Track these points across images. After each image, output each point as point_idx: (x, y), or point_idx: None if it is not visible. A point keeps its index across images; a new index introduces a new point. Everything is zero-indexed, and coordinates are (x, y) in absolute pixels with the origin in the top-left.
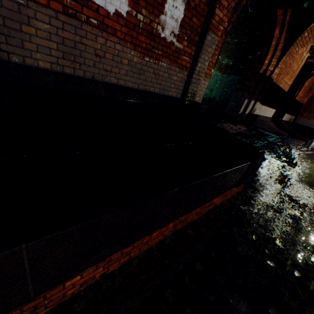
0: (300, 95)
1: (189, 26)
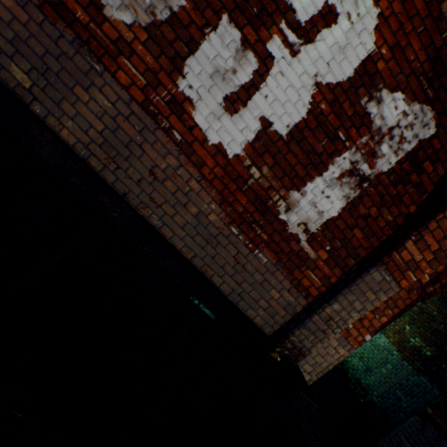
0: None
1: (342, 235)
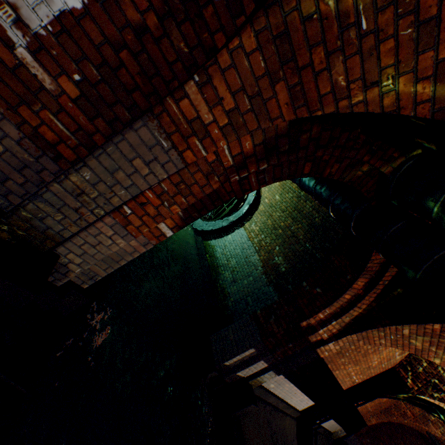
0: (369, 407)
1: (101, 58)
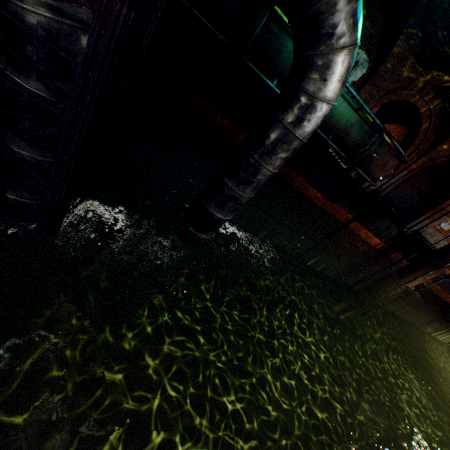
0: None
1: None
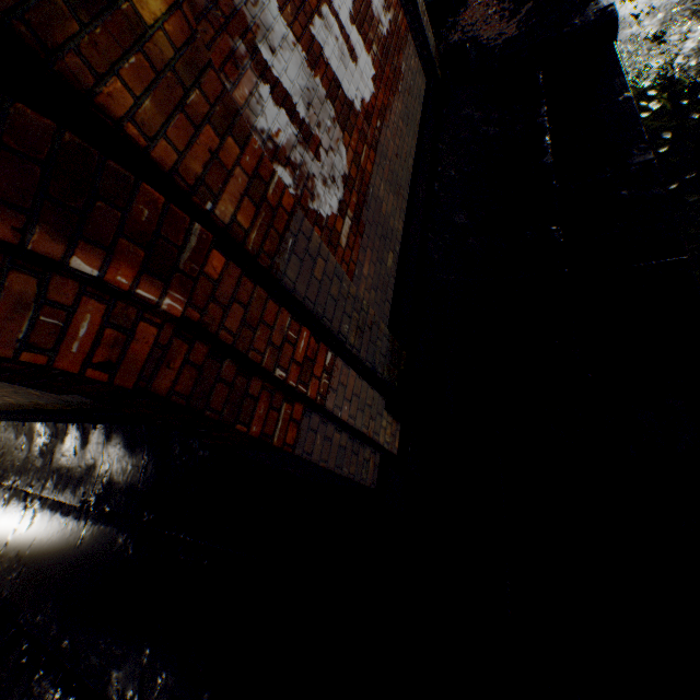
0: None
1: None
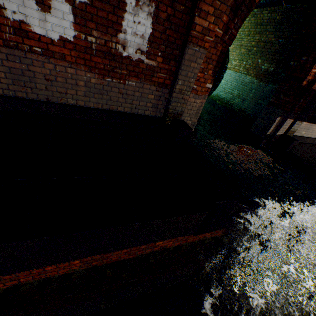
0: None
1: (162, 41)
